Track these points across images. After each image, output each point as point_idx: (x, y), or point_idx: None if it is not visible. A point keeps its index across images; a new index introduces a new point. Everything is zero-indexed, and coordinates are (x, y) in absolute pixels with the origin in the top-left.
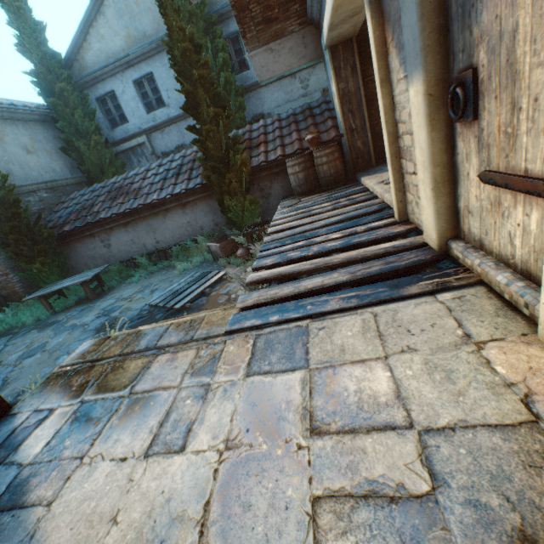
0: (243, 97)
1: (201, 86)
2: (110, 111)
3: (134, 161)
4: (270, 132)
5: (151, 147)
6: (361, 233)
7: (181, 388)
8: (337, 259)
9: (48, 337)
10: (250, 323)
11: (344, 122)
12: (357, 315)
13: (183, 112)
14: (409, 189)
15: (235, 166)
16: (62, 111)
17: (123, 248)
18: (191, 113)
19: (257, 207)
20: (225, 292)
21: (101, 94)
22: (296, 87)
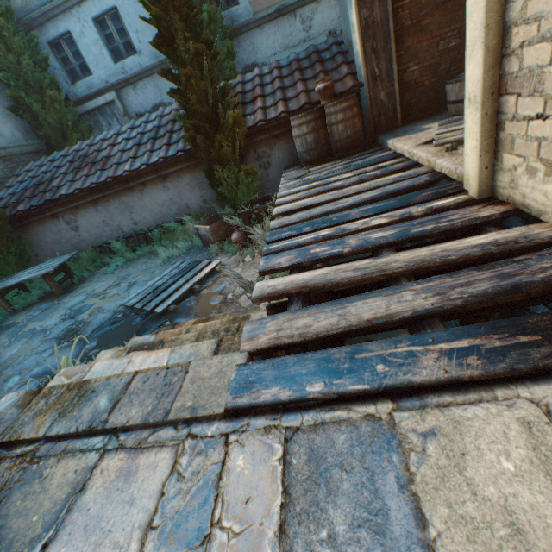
0: (232, 41)
1: (175, 10)
2: (68, 60)
3: (103, 124)
4: (268, 83)
5: (123, 106)
6: (419, 217)
7: None
8: (398, 263)
9: (1, 346)
10: (270, 394)
11: (365, 66)
12: (501, 406)
13: (158, 61)
14: (512, 148)
15: (226, 125)
16: (4, 58)
17: (94, 231)
18: (165, 51)
19: (254, 180)
20: (219, 291)
21: (54, 36)
22: (296, 28)
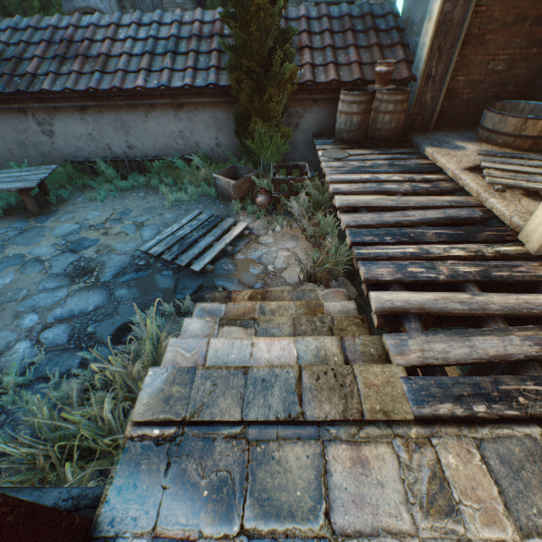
0: None
1: None
2: None
3: None
4: (317, 32)
5: None
6: (489, 257)
7: (426, 541)
8: (494, 305)
9: None
10: (446, 409)
11: (426, 62)
12: None
13: None
14: None
15: (279, 77)
16: None
17: (74, 143)
18: None
19: (285, 142)
20: (257, 259)
21: None
22: None
